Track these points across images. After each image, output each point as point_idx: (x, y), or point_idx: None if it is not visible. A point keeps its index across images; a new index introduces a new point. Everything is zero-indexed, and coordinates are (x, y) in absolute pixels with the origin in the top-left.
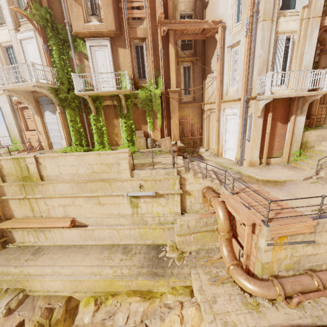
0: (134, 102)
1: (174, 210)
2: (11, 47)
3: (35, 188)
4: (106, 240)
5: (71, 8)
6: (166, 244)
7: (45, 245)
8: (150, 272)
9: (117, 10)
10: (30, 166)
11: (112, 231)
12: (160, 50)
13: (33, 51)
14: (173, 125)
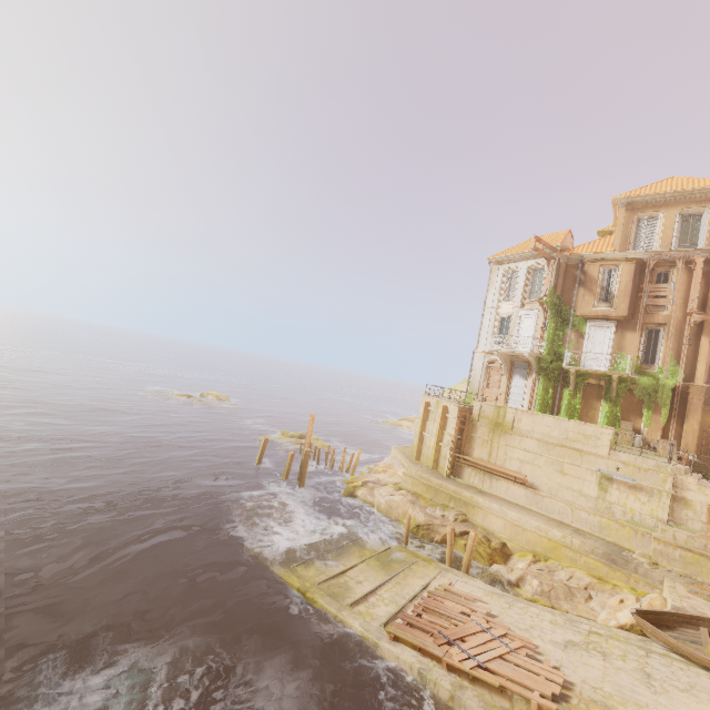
0: (629, 388)
1: (658, 515)
2: (507, 317)
3: (503, 435)
4: (553, 515)
5: (583, 297)
6: (635, 552)
7: (487, 492)
8: (607, 555)
9: (634, 299)
10: (509, 415)
11: (565, 507)
12: (686, 338)
13: (529, 324)
14: (687, 429)
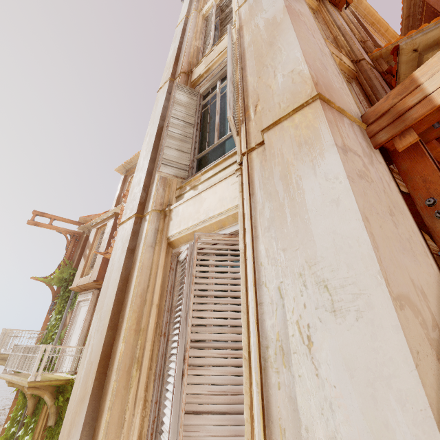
0: None
1: None
2: None
3: None
4: None
5: (80, 265)
6: None
7: None
8: None
9: None
10: None
11: None
12: None
13: None
14: None
